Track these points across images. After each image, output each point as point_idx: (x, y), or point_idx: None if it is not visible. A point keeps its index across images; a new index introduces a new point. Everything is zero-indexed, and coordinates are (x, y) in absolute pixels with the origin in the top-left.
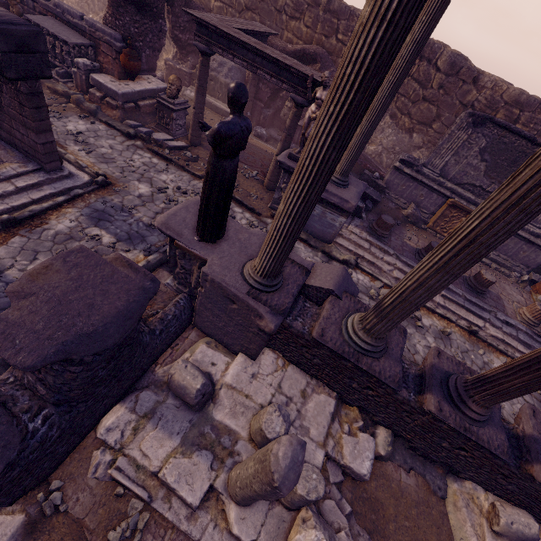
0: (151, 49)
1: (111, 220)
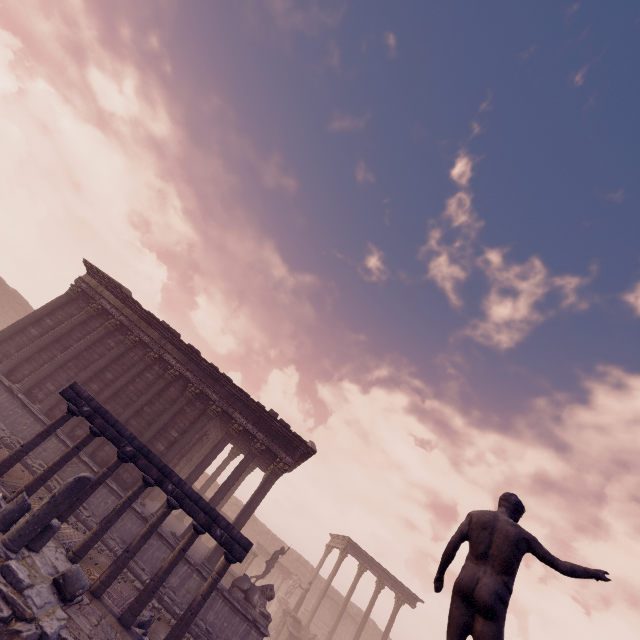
0: None
1: None
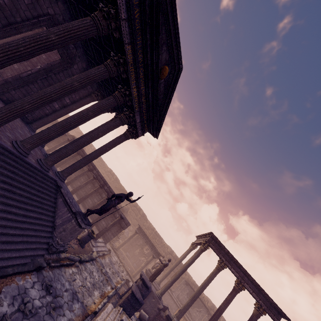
0: None
1: (112, 264)
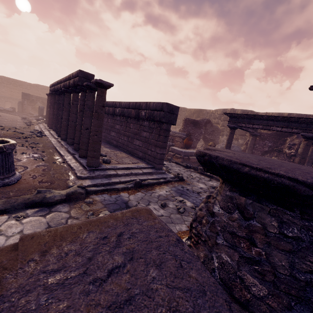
0: (196, 139)
1: (188, 195)
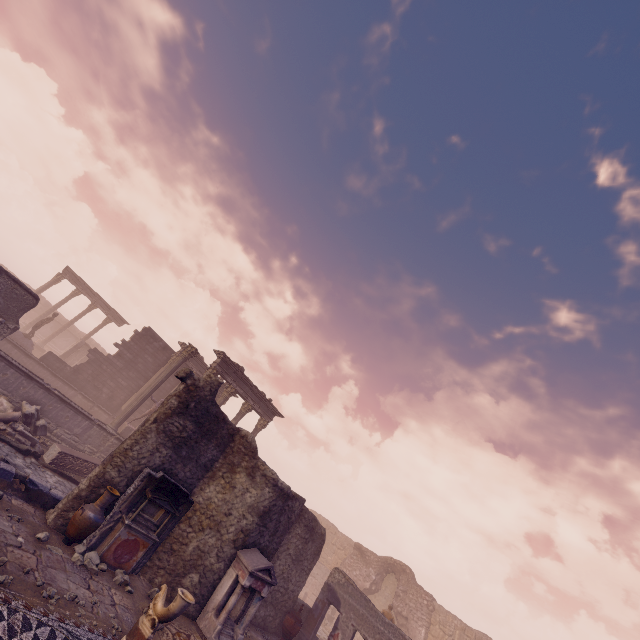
0: None
1: None
